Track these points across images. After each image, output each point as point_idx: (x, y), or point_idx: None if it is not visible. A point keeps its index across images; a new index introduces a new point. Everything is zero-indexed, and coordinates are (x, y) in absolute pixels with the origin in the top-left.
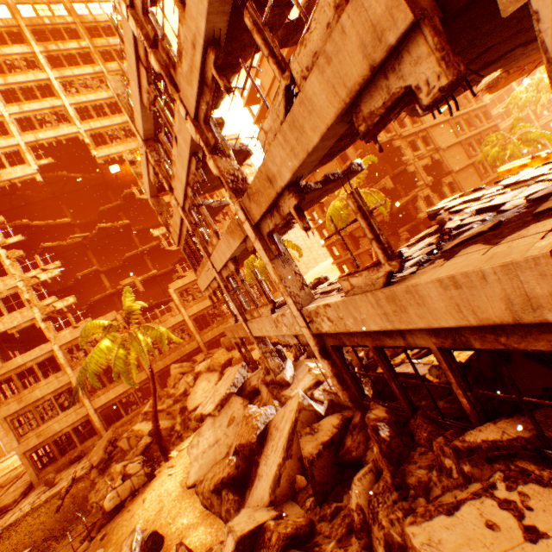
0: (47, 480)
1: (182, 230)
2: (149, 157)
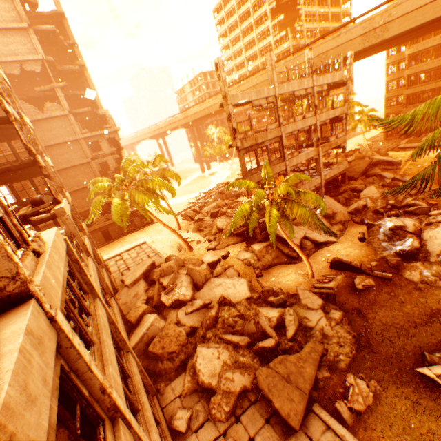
0: None
1: (263, 142)
2: (278, 102)
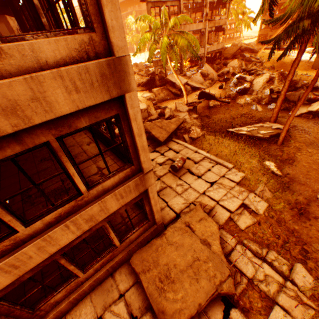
0: (183, 158)
1: (166, 2)
2: None
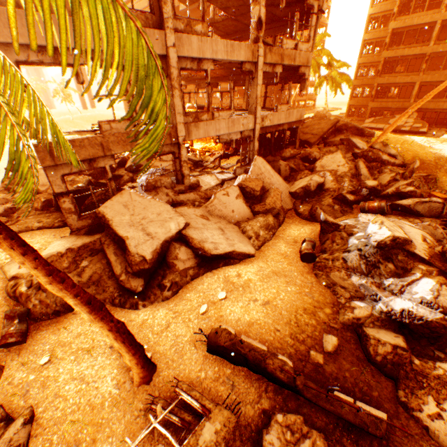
0: None
1: None
2: None
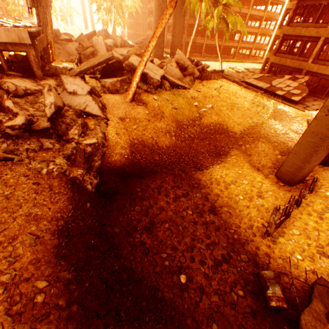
0: None
1: None
2: None
